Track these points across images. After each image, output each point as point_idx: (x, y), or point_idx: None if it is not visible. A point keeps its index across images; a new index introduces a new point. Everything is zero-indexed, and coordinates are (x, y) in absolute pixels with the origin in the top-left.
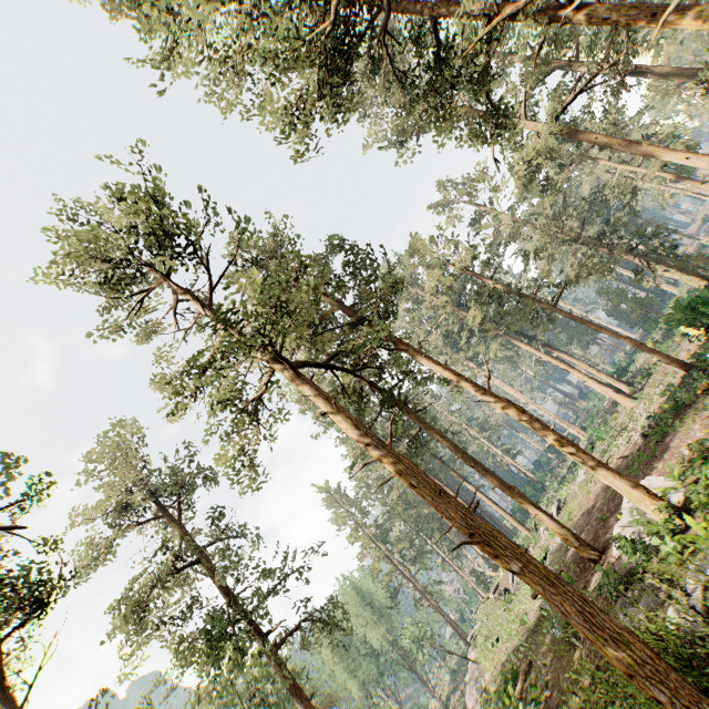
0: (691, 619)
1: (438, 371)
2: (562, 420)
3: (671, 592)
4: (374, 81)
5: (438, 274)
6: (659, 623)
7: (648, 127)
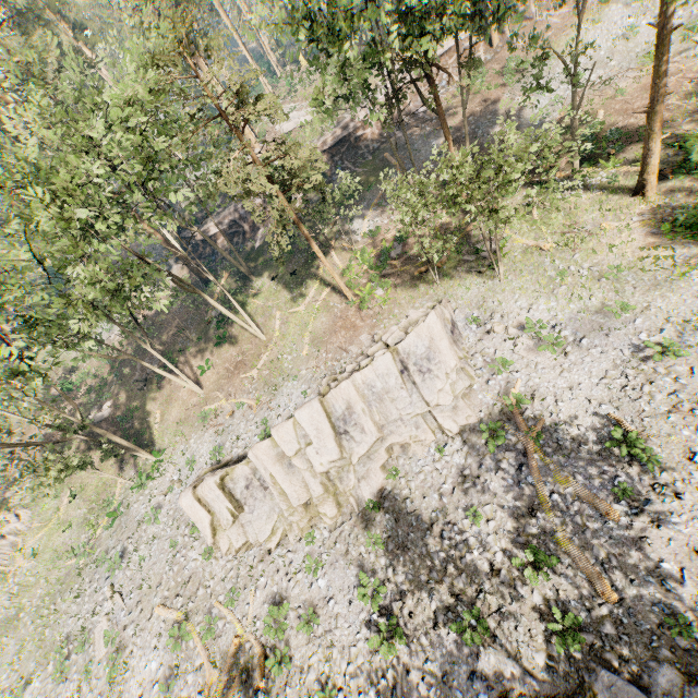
0: None
1: None
2: None
3: None
4: None
5: None
6: None
7: None
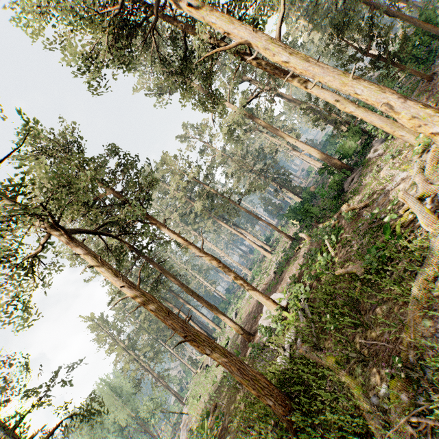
0: (285, 361)
1: (174, 238)
2: (240, 265)
3: (279, 349)
4: (145, 53)
5: (178, 178)
6: (273, 366)
7: (283, 122)
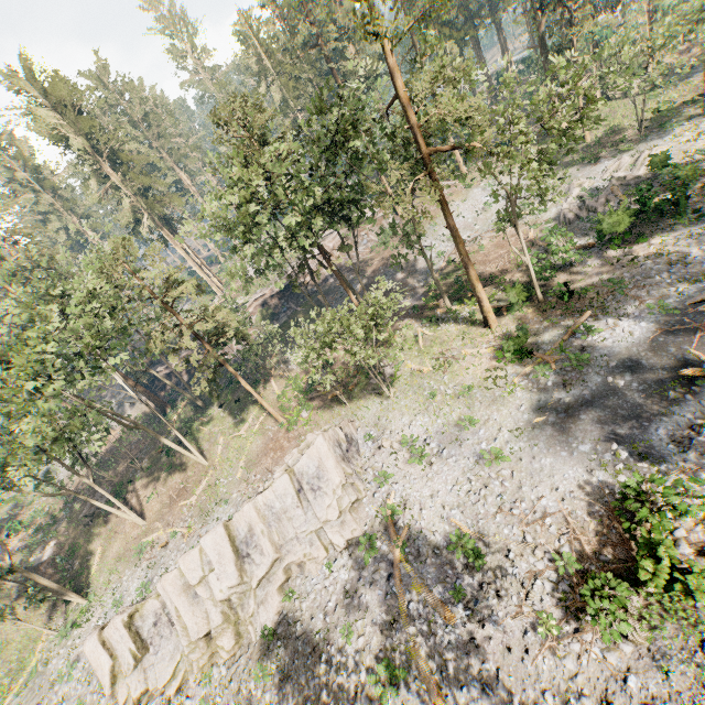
0: None
1: None
2: None
3: None
4: None
5: None
6: None
7: None
